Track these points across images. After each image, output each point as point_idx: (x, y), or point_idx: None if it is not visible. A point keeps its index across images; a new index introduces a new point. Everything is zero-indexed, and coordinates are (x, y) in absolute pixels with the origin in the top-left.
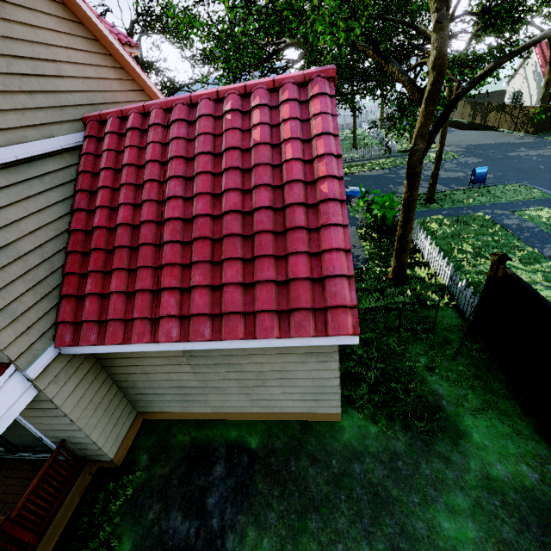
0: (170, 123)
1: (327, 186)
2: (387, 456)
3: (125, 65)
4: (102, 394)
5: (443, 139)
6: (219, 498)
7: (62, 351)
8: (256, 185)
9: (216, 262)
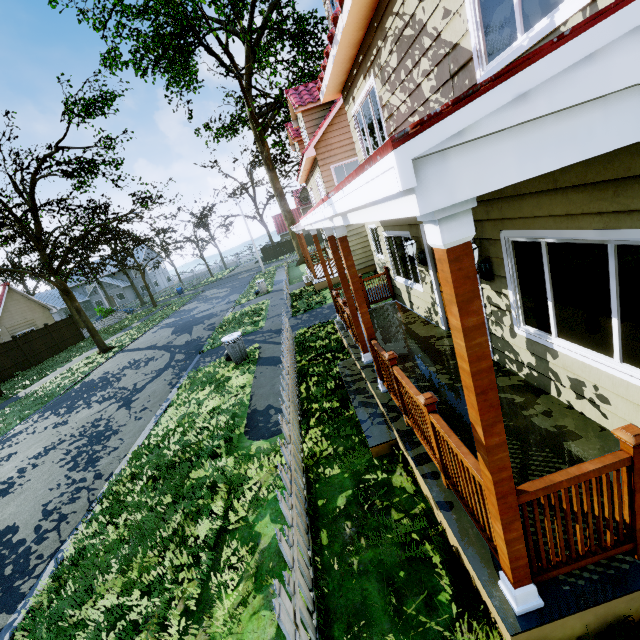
0: None
1: None
2: None
3: None
4: None
5: (144, 281)
6: None
7: None
8: None
9: None
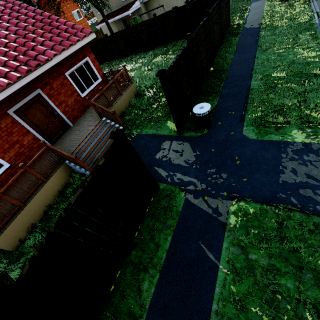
0: None
1: None
2: None
3: None
4: (147, 16)
5: None
6: None
7: (143, 2)
8: None
9: None
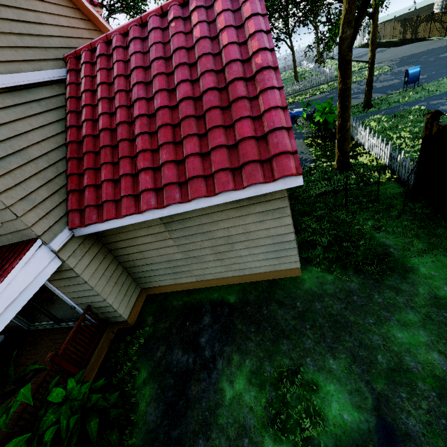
0: (128, 44)
1: (261, 57)
2: (343, 294)
3: (91, 18)
4: (112, 271)
5: (374, 46)
6: (209, 337)
7: (75, 234)
8: (201, 73)
9: (178, 142)
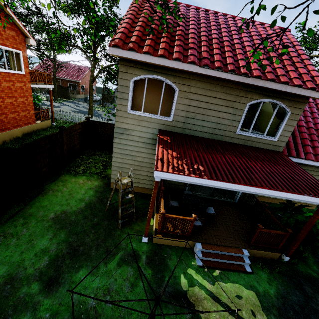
0: None
1: None
2: None
3: None
4: None
5: None
6: None
7: None
8: None
9: (318, 142)
